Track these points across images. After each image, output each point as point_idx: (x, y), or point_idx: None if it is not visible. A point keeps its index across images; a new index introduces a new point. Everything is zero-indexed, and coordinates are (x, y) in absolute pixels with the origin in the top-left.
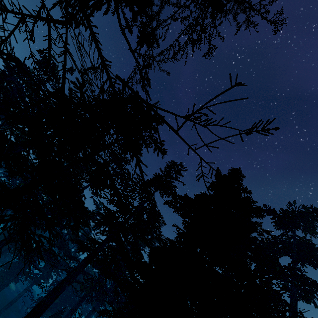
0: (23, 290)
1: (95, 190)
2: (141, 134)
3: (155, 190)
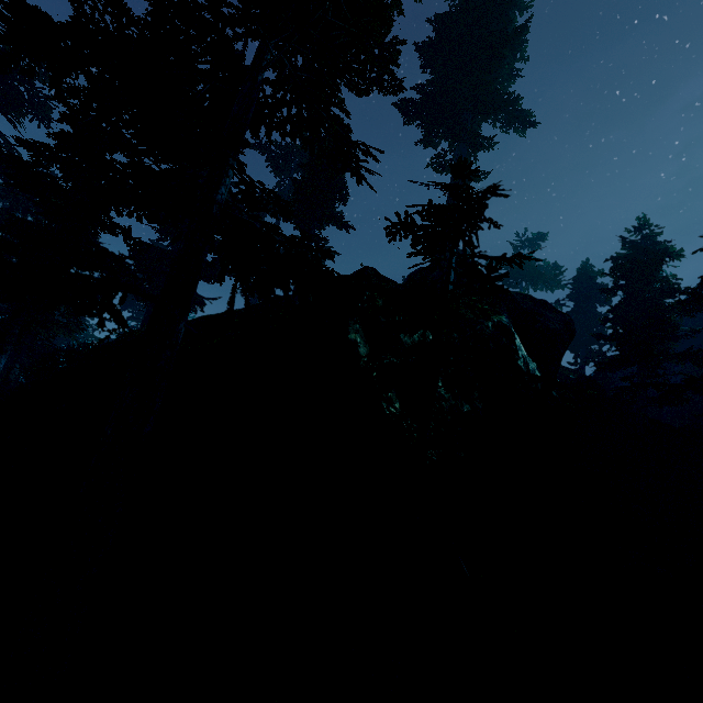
0: None
1: None
2: None
3: None
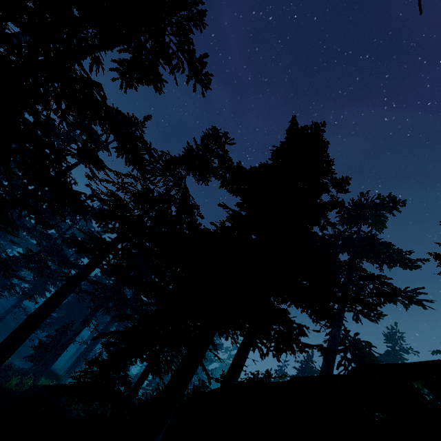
0: (11, 307)
1: (90, 170)
2: (162, 40)
3: (186, 172)
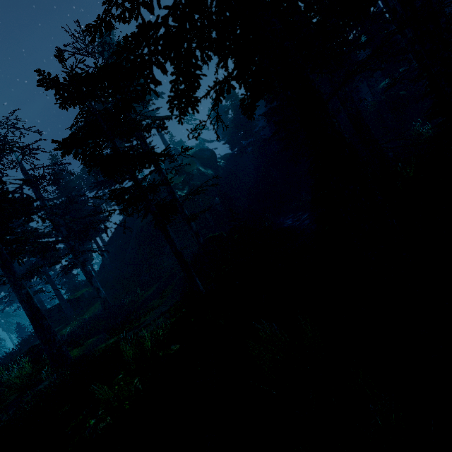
0: None
1: None
2: None
3: None
